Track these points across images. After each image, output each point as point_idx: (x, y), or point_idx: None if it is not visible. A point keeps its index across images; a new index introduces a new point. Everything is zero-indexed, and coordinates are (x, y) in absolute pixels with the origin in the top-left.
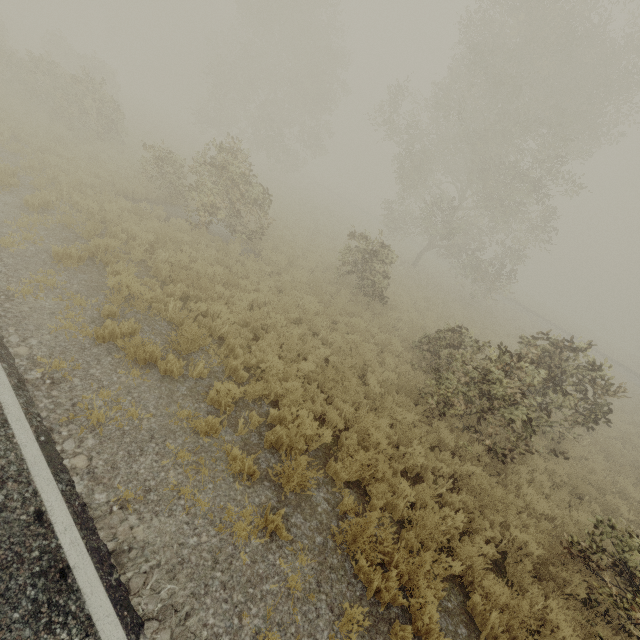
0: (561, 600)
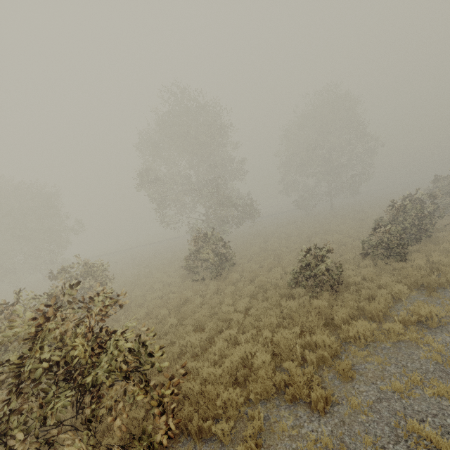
0: None
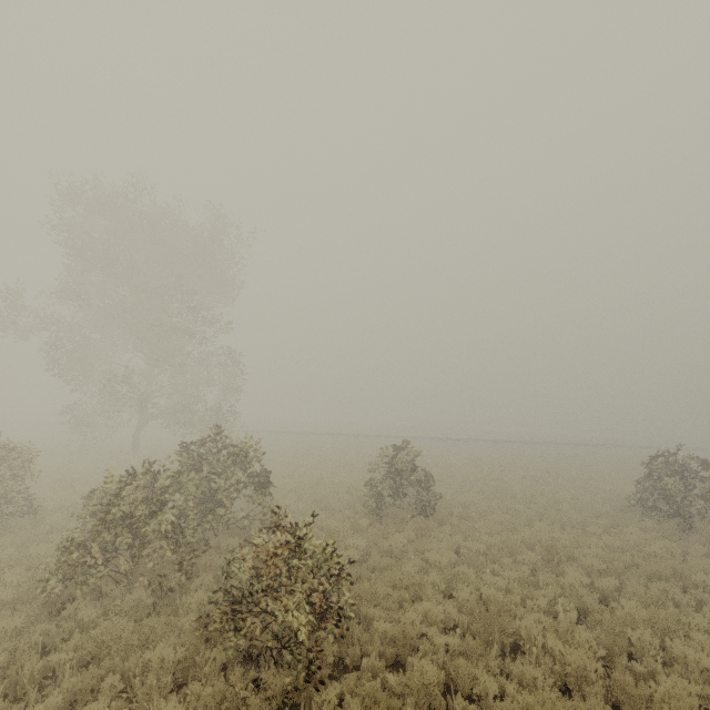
0: (197, 685)
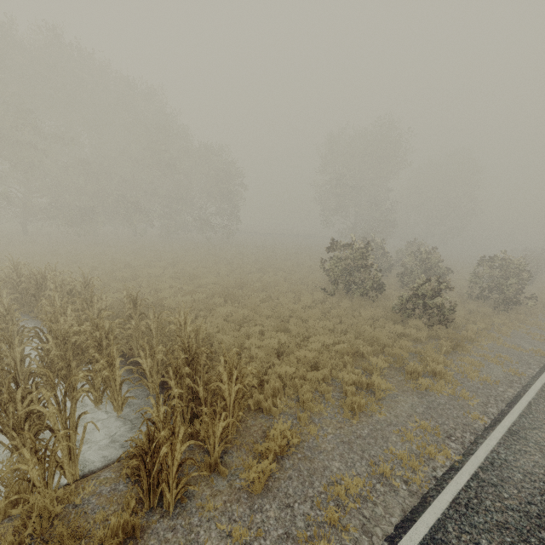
0: None
